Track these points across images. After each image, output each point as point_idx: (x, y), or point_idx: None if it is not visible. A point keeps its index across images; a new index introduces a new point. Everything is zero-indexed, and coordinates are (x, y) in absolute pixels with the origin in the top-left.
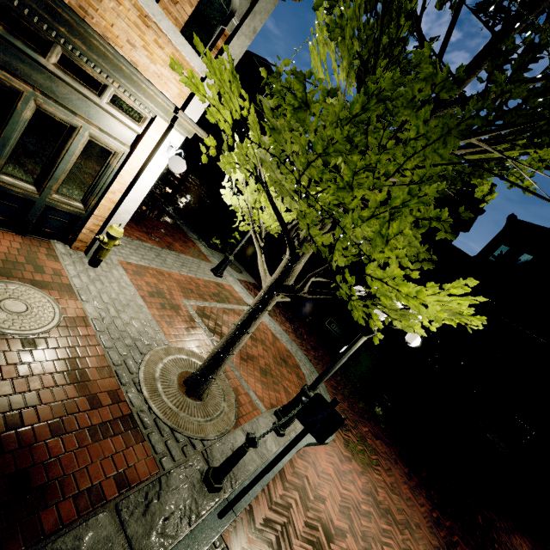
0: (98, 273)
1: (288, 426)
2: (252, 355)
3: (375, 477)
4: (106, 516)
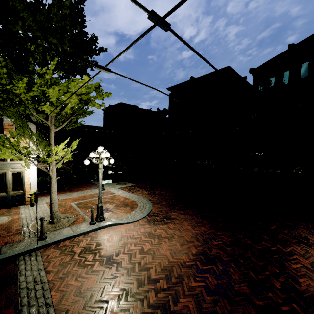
0: (33, 207)
1: (98, 221)
2: None
3: (161, 227)
4: None
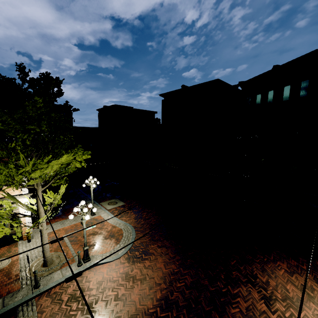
0: (30, 243)
1: (84, 262)
2: (88, 241)
3: (138, 265)
4: (1, 299)
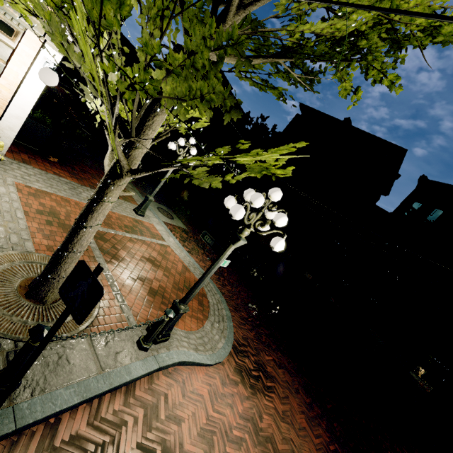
0: None
1: (157, 341)
2: (146, 277)
3: (265, 403)
4: None
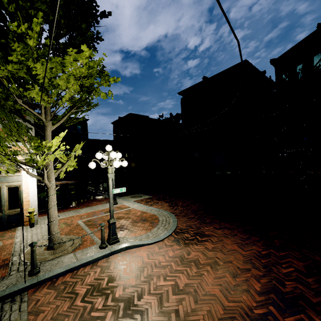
0: (32, 229)
1: (110, 243)
2: None
3: (196, 248)
4: None
